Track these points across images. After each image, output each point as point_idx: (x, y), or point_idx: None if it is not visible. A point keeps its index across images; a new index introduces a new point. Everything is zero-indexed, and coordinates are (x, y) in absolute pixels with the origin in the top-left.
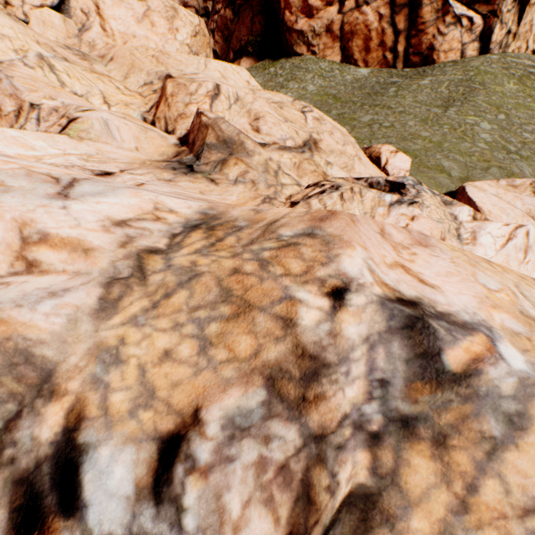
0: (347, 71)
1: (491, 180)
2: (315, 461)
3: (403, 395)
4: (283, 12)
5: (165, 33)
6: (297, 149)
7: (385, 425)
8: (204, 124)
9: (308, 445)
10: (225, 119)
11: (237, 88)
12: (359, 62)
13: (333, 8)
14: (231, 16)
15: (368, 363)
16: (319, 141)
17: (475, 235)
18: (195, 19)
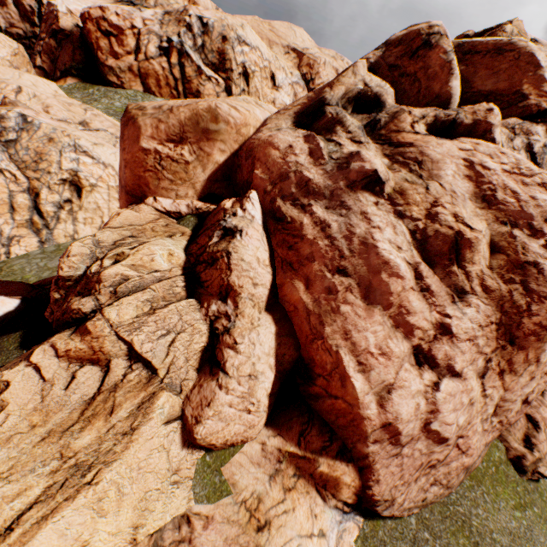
0: (148, 98)
1: None
2: (5, 131)
3: (22, 125)
4: (97, 52)
5: None
6: (68, 121)
7: (20, 130)
8: (8, 102)
9: (3, 128)
10: (27, 105)
11: (44, 93)
12: (157, 93)
13: (132, 57)
14: (56, 45)
15: (16, 121)
16: (90, 123)
17: None
18: (14, 44)
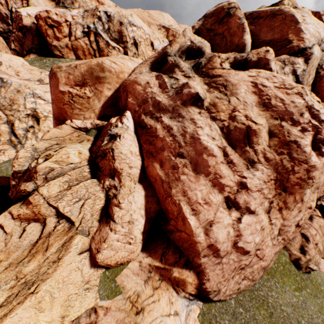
0: None
1: None
2: None
3: (1, 84)
4: (46, 38)
5: None
6: (30, 80)
7: None
8: None
9: None
10: (6, 72)
11: (16, 64)
12: (84, 59)
13: (67, 39)
14: (22, 35)
15: None
16: (44, 80)
17: None
18: None
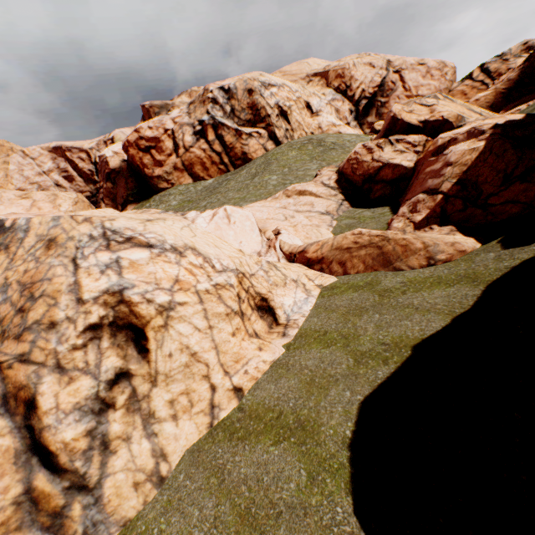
0: (199, 185)
1: (262, 201)
2: None
3: None
4: (144, 170)
5: (51, 210)
6: None
7: None
8: None
9: None
10: None
11: None
12: (206, 177)
13: (173, 156)
14: (112, 185)
15: None
16: None
17: (194, 221)
18: (73, 195)
